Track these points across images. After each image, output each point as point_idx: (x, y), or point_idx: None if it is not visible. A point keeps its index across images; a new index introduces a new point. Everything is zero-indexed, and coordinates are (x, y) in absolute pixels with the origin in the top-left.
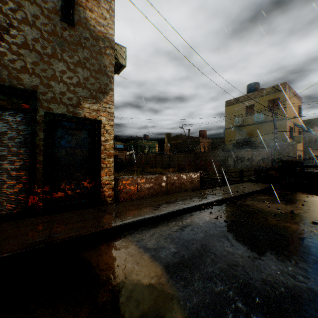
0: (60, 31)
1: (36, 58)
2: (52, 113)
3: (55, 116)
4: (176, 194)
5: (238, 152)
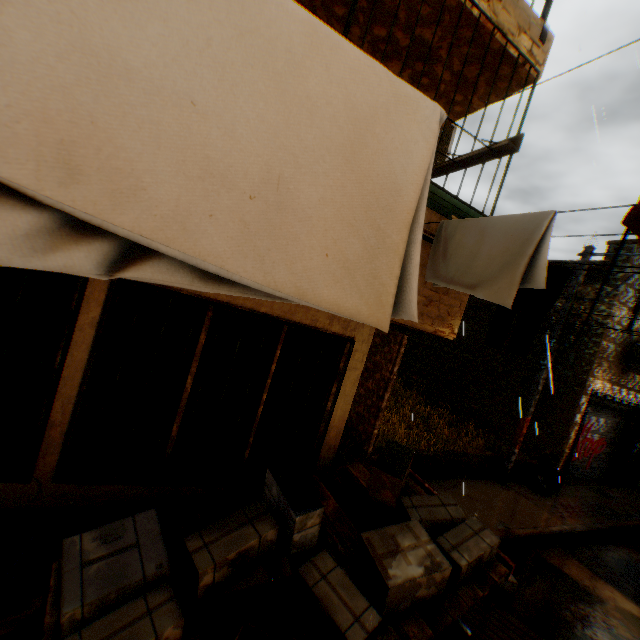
0: None
1: None
2: None
3: None
4: None
5: None
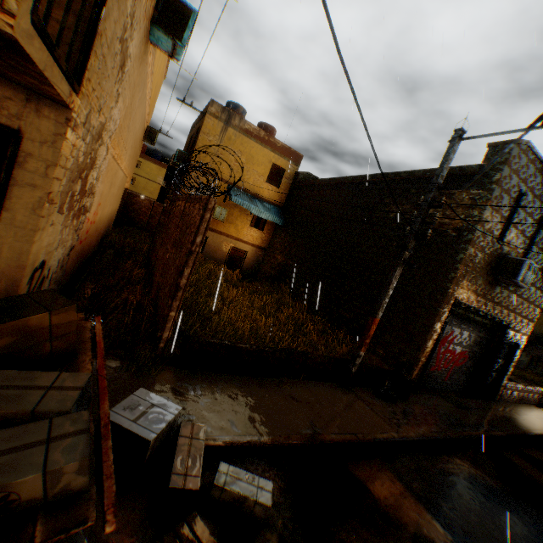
0: (535, 281)
1: (518, 302)
2: (507, 337)
3: (508, 338)
4: (525, 405)
5: (541, 351)
